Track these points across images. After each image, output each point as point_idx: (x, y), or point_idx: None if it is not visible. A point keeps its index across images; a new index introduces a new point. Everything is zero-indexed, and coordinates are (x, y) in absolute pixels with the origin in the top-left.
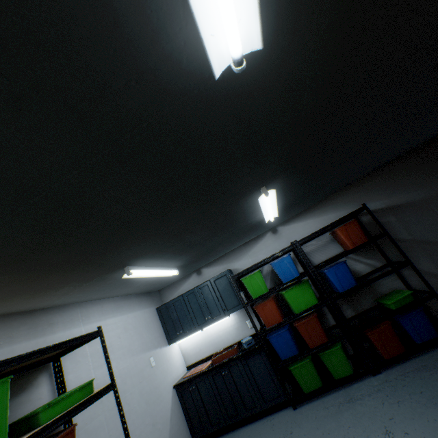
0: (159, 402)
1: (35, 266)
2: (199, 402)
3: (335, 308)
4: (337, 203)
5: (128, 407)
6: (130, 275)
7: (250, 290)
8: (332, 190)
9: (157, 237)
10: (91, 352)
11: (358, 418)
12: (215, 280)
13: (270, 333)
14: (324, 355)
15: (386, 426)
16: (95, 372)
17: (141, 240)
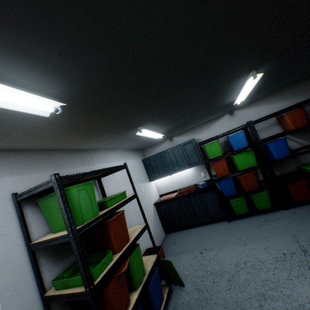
0: (147, 210)
1: (98, 117)
2: (169, 213)
3: (269, 169)
4: (287, 94)
5: (134, 210)
6: (139, 133)
7: (210, 153)
8: (288, 83)
9: (167, 106)
10: (113, 178)
11: (274, 229)
12: (184, 145)
13: (219, 181)
14: (254, 196)
15: (294, 234)
16: (116, 189)
17: (158, 107)
